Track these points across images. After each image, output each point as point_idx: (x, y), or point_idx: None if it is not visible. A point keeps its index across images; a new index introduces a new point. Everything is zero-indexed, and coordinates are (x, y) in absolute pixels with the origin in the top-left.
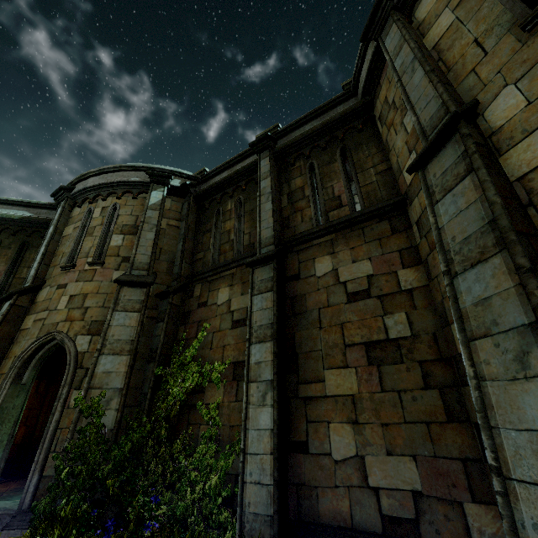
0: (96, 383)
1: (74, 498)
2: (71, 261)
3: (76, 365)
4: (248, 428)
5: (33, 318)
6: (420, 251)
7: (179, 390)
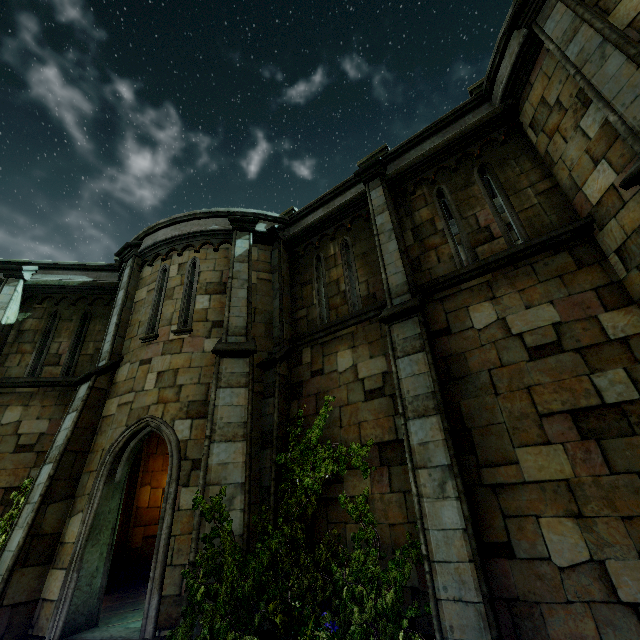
0: (212, 478)
1: (220, 625)
2: (151, 330)
3: (179, 456)
4: (427, 528)
5: (116, 402)
6: (629, 288)
7: (312, 481)
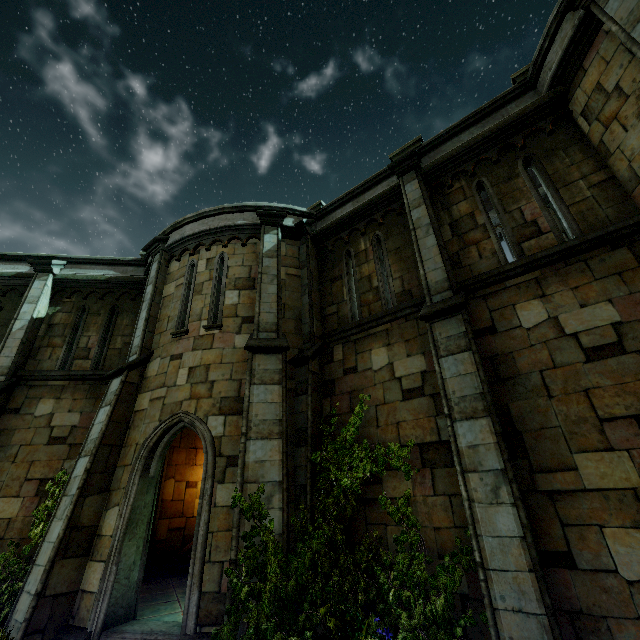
0: (250, 476)
1: (267, 626)
2: (181, 325)
3: (214, 453)
4: (480, 534)
5: (148, 396)
6: None
7: (350, 481)
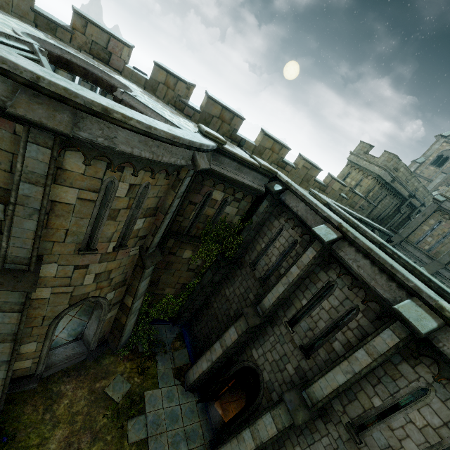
0: None
1: None
2: None
3: None
4: None
5: None
6: None
7: None
